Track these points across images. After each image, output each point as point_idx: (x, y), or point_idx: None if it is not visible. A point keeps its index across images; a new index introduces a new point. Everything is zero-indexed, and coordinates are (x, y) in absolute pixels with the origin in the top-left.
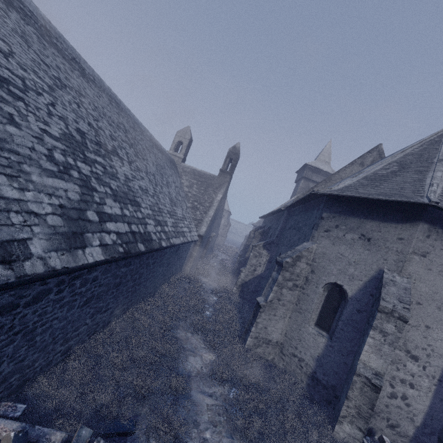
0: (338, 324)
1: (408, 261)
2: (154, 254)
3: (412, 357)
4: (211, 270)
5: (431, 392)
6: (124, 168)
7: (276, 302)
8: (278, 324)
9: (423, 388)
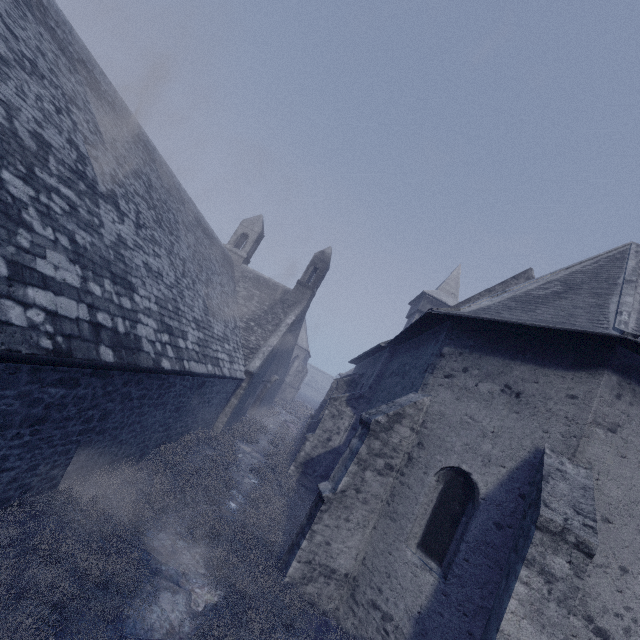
0: (460, 549)
1: (587, 437)
2: (144, 379)
3: (597, 632)
4: (262, 434)
5: None
6: (121, 227)
7: (352, 495)
8: (352, 539)
9: None
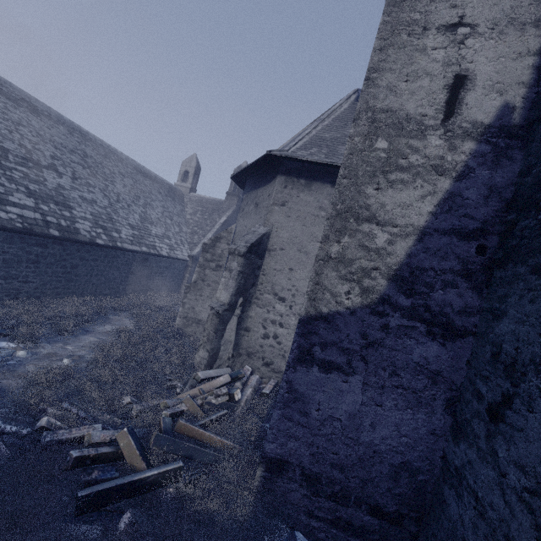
0: None
1: (270, 212)
2: (91, 250)
3: (279, 299)
4: None
5: None
6: (60, 180)
7: (201, 283)
8: (206, 305)
9: (291, 326)
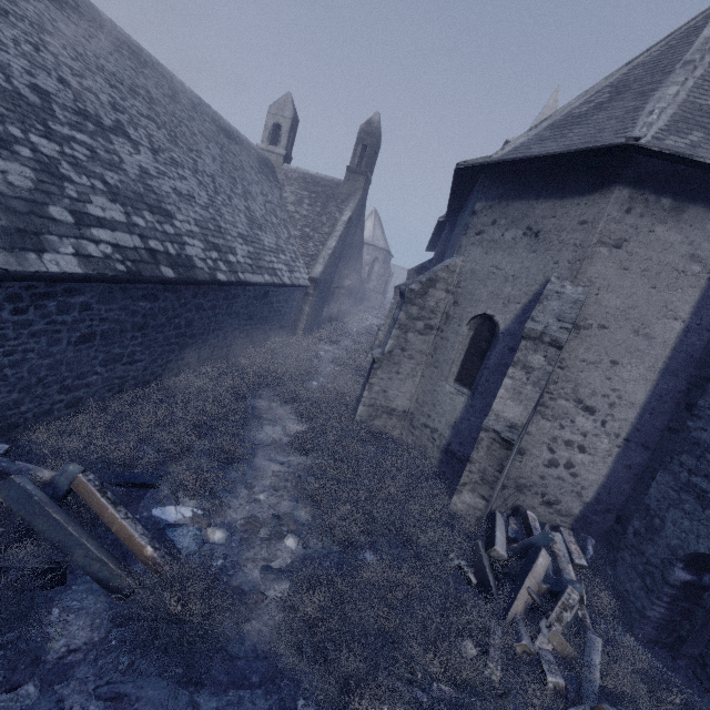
0: (483, 374)
1: (590, 258)
2: (209, 292)
3: (585, 409)
4: (345, 337)
5: (612, 457)
6: (139, 157)
7: (399, 354)
8: (405, 387)
9: (599, 452)
